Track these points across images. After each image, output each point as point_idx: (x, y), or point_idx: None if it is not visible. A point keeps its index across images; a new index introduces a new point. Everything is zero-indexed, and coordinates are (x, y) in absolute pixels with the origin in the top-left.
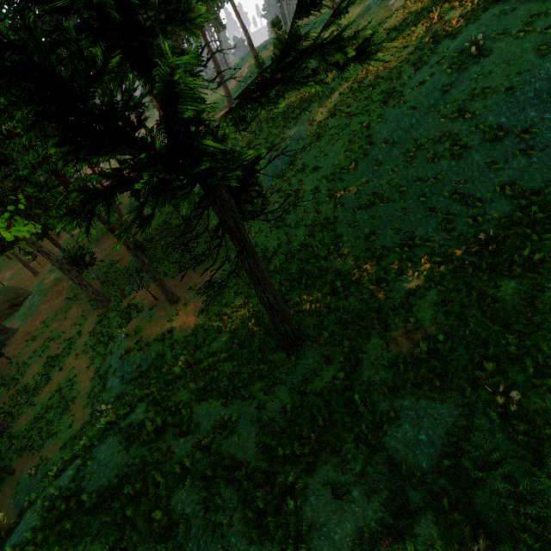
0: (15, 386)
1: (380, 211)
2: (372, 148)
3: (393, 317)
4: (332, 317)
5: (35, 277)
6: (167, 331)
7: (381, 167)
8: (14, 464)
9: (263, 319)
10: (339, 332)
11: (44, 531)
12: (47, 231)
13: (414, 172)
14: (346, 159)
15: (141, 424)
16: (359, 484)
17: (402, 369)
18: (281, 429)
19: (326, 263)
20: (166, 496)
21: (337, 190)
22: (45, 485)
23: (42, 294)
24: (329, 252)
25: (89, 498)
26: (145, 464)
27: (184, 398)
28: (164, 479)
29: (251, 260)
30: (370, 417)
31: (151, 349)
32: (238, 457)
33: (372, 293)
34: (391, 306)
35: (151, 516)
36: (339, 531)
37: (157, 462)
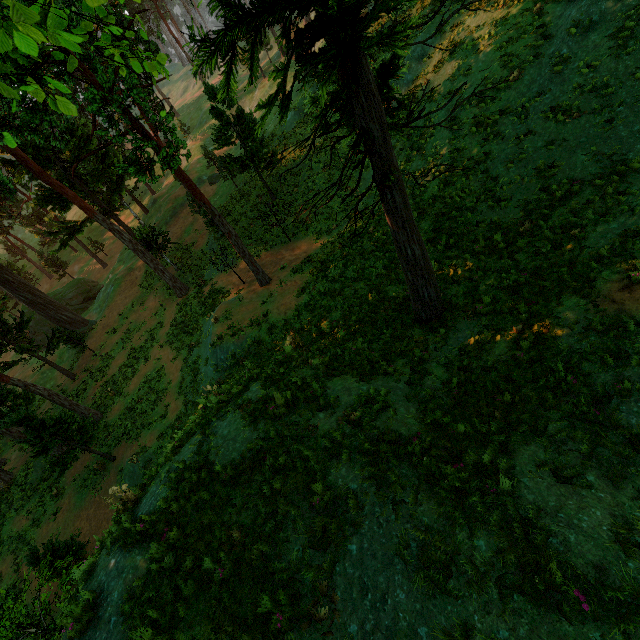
0: (103, 378)
1: (565, 131)
2: (548, 43)
3: (598, 269)
4: (491, 281)
5: (105, 269)
6: (262, 314)
7: (567, 66)
8: (114, 451)
9: (386, 293)
10: (506, 298)
11: (178, 501)
12: (113, 211)
13: (630, 61)
14: (503, 68)
15: (264, 399)
16: (590, 467)
17: (631, 331)
18: (448, 406)
19: (475, 215)
20: (320, 470)
21: (488, 115)
22: (163, 462)
23: (115, 284)
24: (479, 200)
25: (223, 471)
26: (283, 438)
27: (308, 374)
28: (313, 453)
29: (397, 192)
30: (585, 390)
31: (245, 335)
32: (401, 433)
33: (554, 244)
34: (592, 256)
35: (308, 490)
36: (586, 518)
37: (297, 437)
